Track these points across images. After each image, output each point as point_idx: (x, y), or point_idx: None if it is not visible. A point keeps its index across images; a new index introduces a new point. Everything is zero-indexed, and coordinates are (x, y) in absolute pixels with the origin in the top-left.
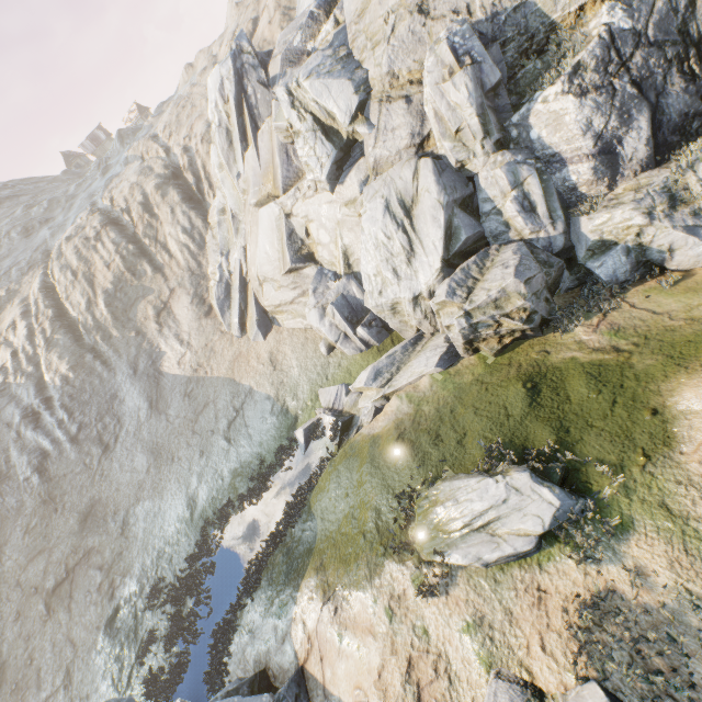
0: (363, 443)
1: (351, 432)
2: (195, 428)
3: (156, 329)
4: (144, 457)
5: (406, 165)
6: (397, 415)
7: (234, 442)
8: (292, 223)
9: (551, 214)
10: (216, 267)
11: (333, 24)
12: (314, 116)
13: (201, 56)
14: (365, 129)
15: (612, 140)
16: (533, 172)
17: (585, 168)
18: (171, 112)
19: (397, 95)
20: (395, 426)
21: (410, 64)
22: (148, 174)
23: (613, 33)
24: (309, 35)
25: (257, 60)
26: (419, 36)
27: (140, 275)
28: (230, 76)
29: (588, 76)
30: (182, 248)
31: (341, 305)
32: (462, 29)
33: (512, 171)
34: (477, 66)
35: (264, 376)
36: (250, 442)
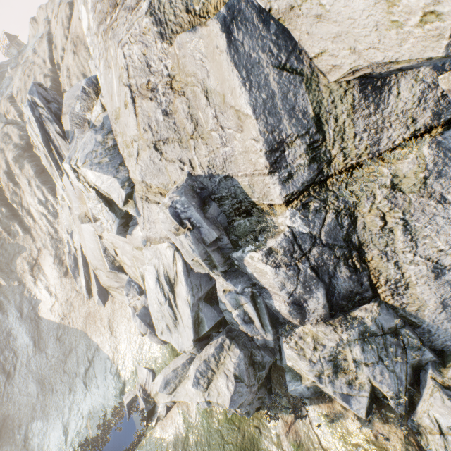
0: (156, 445)
1: (153, 419)
2: (65, 368)
3: (32, 281)
4: (34, 386)
5: (168, 249)
6: (176, 429)
7: (89, 388)
8: (104, 243)
9: (264, 327)
10: (65, 241)
11: (101, 108)
12: (96, 191)
13: (41, 13)
14: (135, 214)
15: (300, 299)
16: (249, 302)
17: (283, 308)
18: (20, 78)
19: (153, 199)
20: (174, 441)
21: (157, 183)
22: (8, 143)
23: (295, 234)
24: (86, 106)
25: (50, 116)
26: (159, 166)
27: (14, 234)
28: (33, 120)
29: (279, 257)
30: (41, 216)
31: (144, 314)
32: (181, 199)
33: (234, 297)
34: (197, 229)
35: (105, 338)
36: (98, 392)
